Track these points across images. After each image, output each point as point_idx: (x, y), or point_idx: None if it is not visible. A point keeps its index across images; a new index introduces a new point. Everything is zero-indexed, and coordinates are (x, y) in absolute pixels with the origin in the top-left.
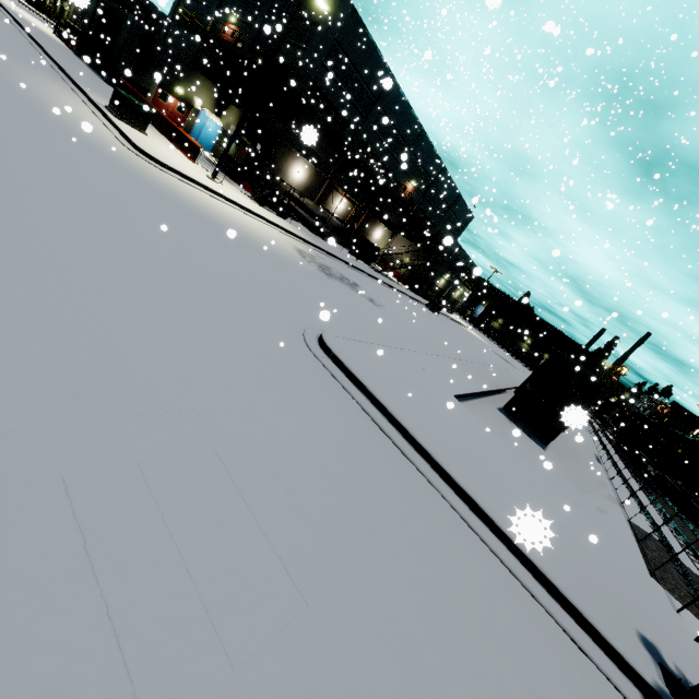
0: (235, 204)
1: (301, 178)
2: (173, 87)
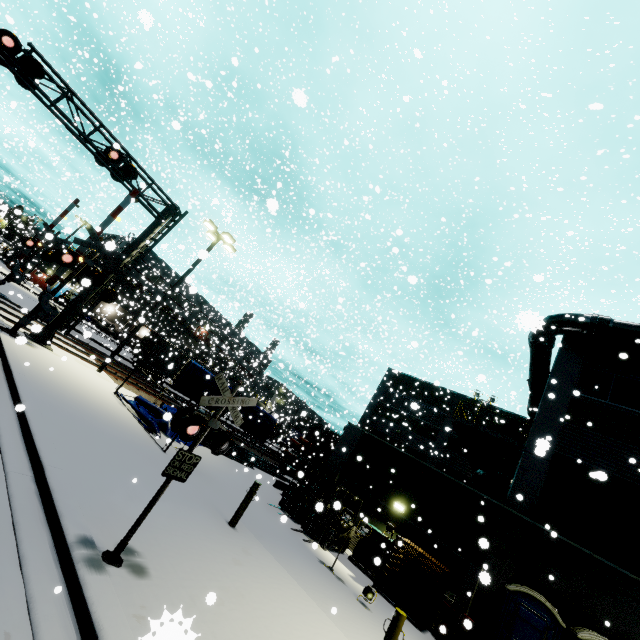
0: (22, 286)
1: (113, 312)
2: (46, 270)
